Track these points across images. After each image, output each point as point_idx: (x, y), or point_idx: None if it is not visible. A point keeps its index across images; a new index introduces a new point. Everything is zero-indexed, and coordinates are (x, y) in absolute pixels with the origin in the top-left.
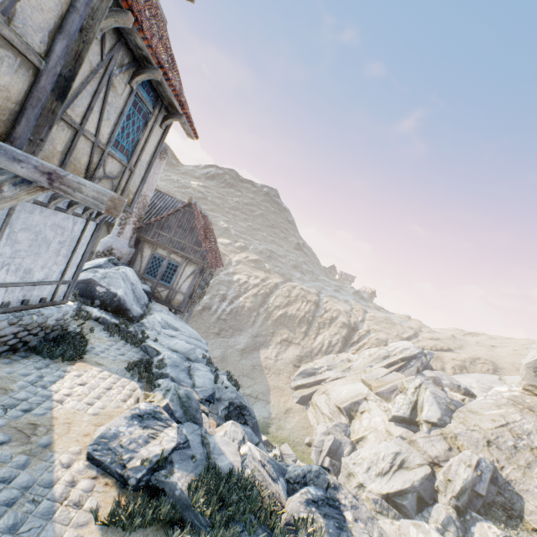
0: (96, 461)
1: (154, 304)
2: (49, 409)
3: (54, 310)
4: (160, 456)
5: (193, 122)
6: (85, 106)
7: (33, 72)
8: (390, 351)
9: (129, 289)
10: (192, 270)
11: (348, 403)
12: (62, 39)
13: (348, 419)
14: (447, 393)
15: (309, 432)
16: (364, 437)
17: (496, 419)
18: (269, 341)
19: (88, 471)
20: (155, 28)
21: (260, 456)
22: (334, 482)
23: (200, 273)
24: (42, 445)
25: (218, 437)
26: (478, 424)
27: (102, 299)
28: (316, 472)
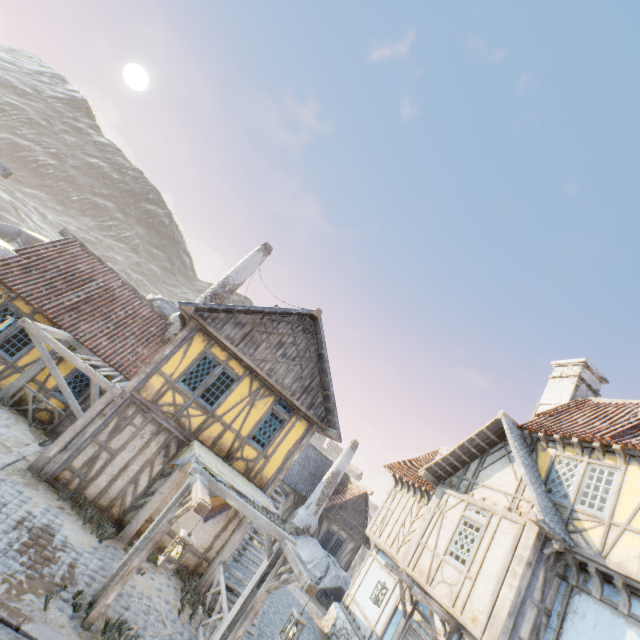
0: None
1: None
2: None
3: None
4: None
5: None
6: None
7: None
8: None
9: None
10: (352, 546)
11: None
12: None
13: None
14: None
15: None
16: None
17: None
18: None
19: None
20: None
21: None
22: None
23: (357, 549)
24: None
25: None
26: None
27: None
28: None
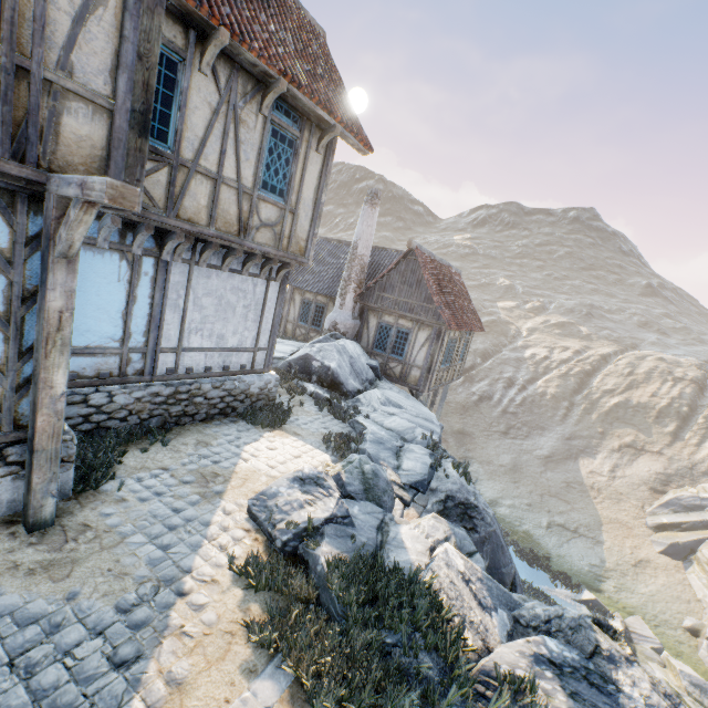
0: (253, 515)
1: (383, 382)
2: (234, 465)
3: (255, 378)
4: (308, 523)
5: (362, 133)
6: (217, 153)
7: (108, 116)
8: None
9: (346, 362)
10: (426, 336)
11: None
12: (122, 73)
13: None
14: None
15: (692, 610)
16: None
17: None
18: (596, 447)
19: (244, 523)
20: (290, 40)
21: (464, 566)
22: (609, 648)
23: (437, 338)
24: (215, 491)
25: (405, 528)
26: None
27: (318, 374)
28: (572, 622)
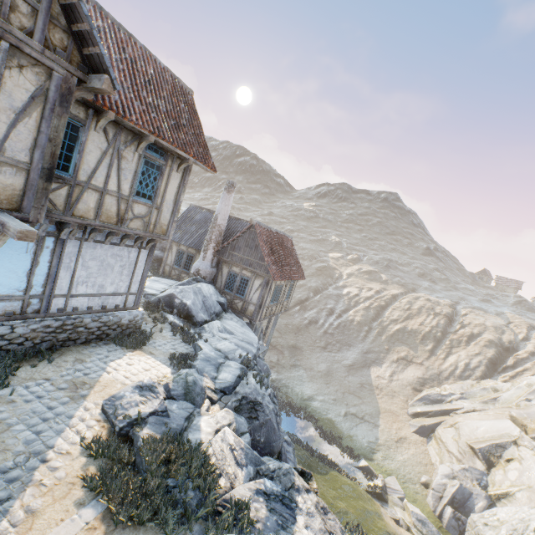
0: (105, 411)
1: (228, 314)
2: (99, 376)
3: (126, 313)
4: (138, 416)
5: (210, 161)
6: (104, 176)
7: (26, 172)
8: None
9: (199, 300)
10: (260, 283)
11: (486, 444)
12: (37, 150)
13: (485, 465)
14: None
15: (427, 470)
16: (509, 494)
17: None
18: (382, 359)
19: (97, 416)
20: (163, 105)
21: (234, 441)
22: (299, 484)
23: (267, 285)
24: (82, 394)
25: (205, 418)
26: None
27: (178, 308)
28: (285, 471)
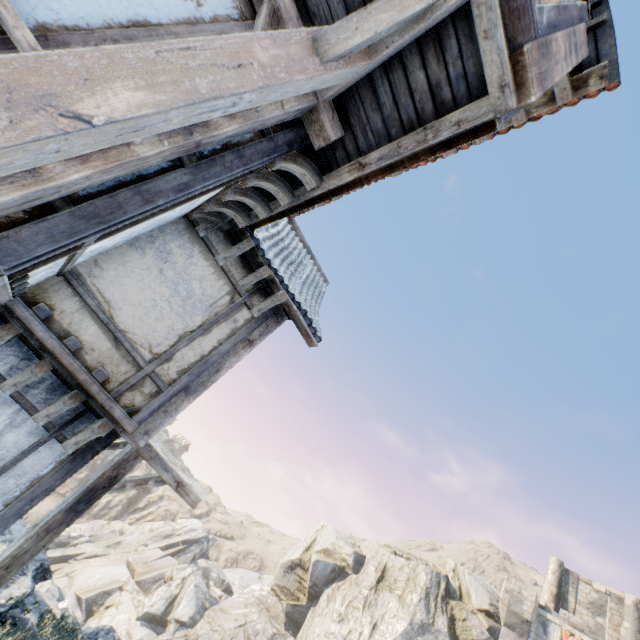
0: None
1: None
2: None
3: None
4: (21, 597)
5: None
6: None
7: None
8: (177, 529)
9: None
10: None
11: (96, 592)
12: None
13: (86, 615)
14: (211, 587)
15: None
16: None
17: (239, 619)
18: None
19: None
20: None
21: (72, 612)
22: (119, 637)
23: None
24: None
25: (43, 592)
26: (223, 623)
27: None
28: (108, 630)
